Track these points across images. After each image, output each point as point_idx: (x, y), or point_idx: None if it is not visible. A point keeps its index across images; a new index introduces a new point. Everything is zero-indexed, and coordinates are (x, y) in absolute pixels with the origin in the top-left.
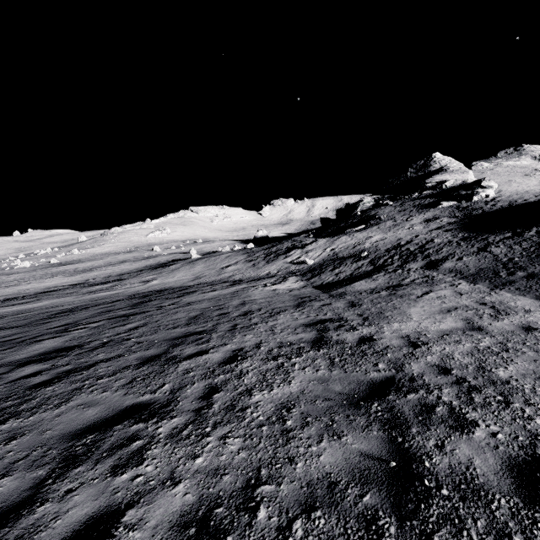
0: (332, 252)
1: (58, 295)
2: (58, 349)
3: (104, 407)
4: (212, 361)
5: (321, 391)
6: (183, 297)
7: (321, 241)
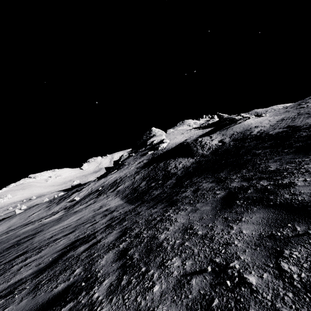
0: (91, 190)
1: None
2: None
3: None
4: None
5: None
6: None
7: (91, 184)
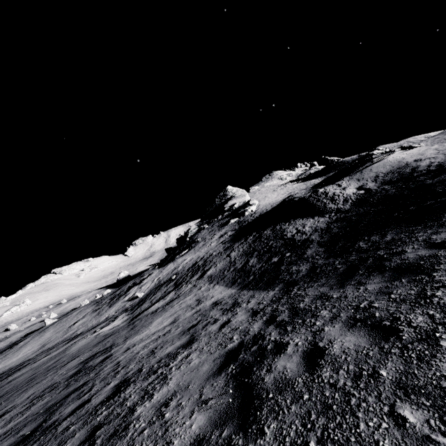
0: (158, 281)
1: None
2: None
3: None
4: None
5: (38, 411)
6: (11, 375)
7: (154, 273)
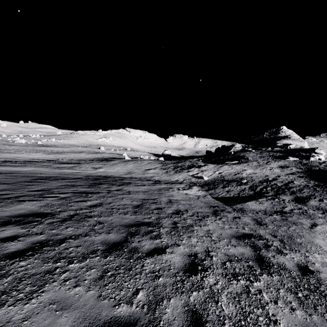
0: (220, 175)
1: (38, 165)
2: (35, 213)
3: (78, 316)
4: (174, 265)
5: None
6: (123, 186)
7: (210, 166)
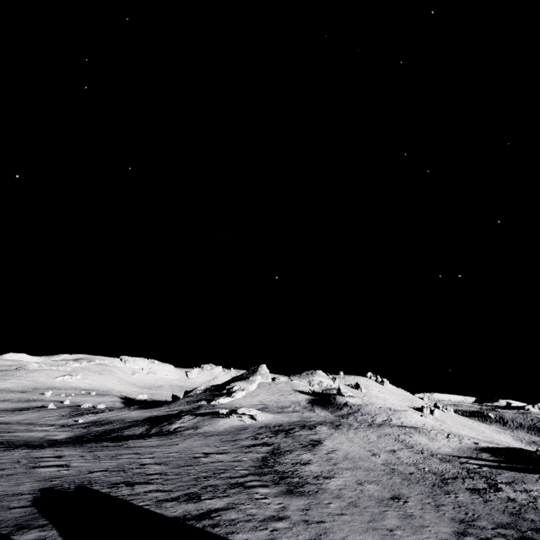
0: (99, 418)
1: None
2: None
3: None
4: None
5: None
6: None
7: (113, 411)
